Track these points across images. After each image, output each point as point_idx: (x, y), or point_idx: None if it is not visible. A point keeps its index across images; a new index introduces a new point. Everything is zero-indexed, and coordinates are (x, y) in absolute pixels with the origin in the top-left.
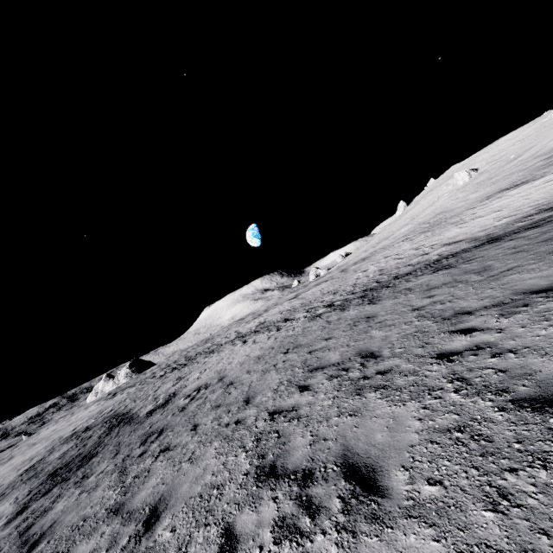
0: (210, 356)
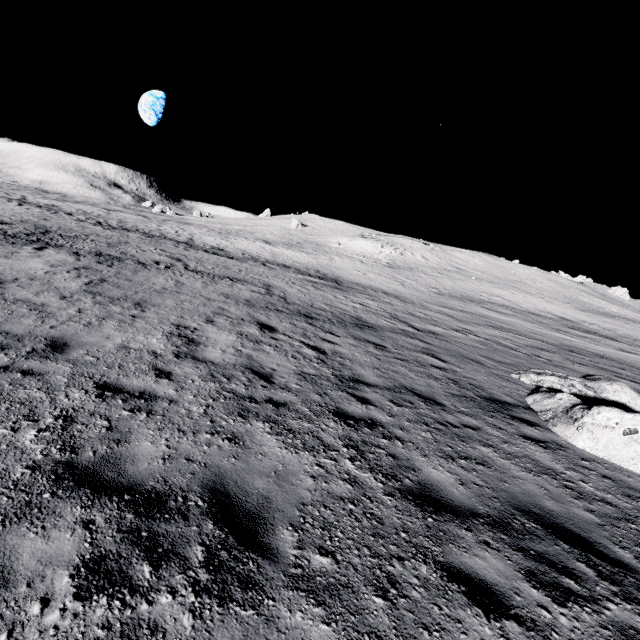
0: None
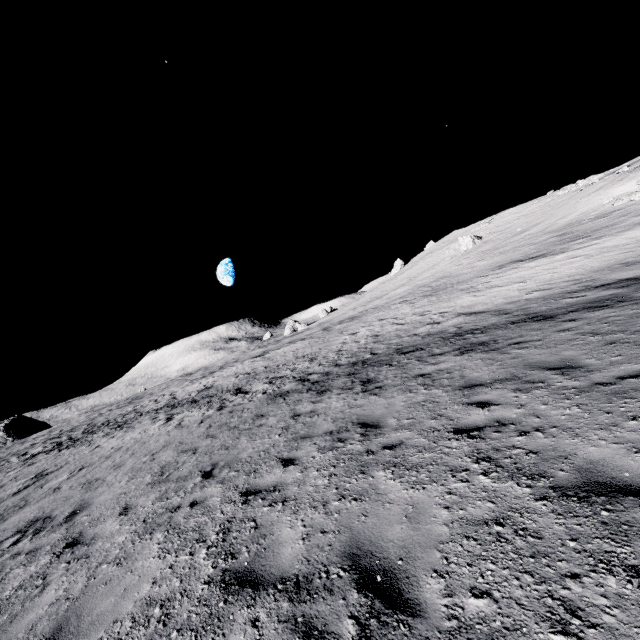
0: (112, 434)
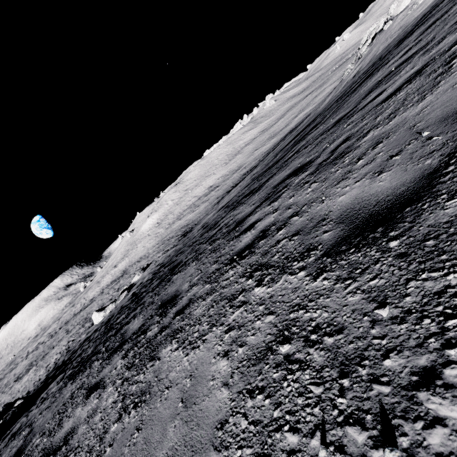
0: (12, 371)
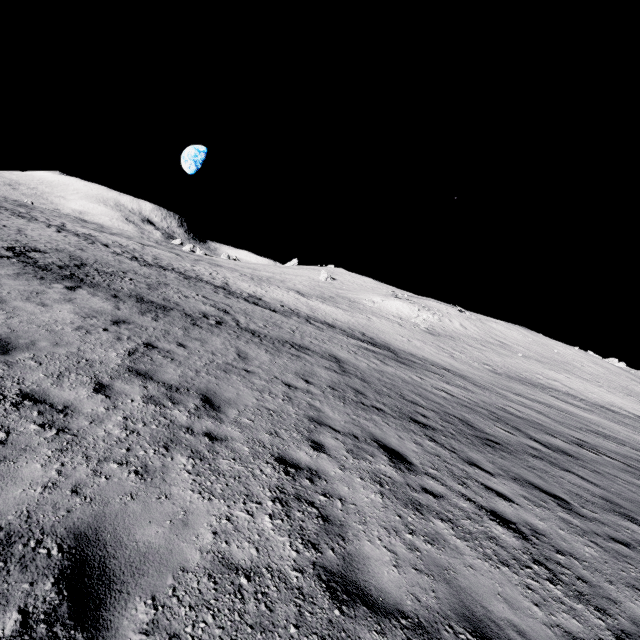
0: (18, 218)
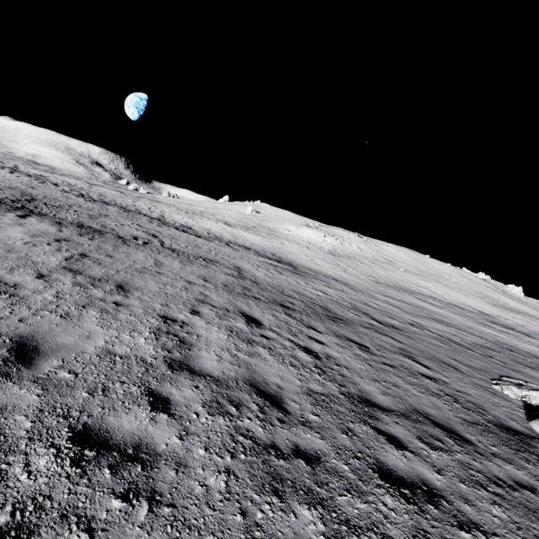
0: None
